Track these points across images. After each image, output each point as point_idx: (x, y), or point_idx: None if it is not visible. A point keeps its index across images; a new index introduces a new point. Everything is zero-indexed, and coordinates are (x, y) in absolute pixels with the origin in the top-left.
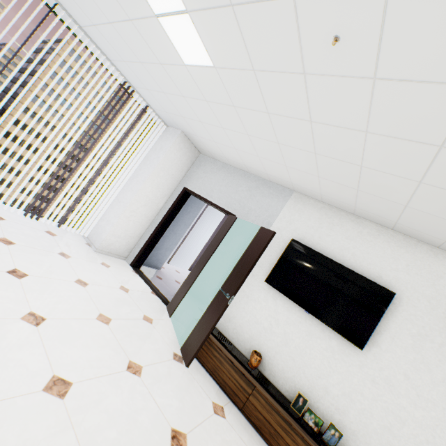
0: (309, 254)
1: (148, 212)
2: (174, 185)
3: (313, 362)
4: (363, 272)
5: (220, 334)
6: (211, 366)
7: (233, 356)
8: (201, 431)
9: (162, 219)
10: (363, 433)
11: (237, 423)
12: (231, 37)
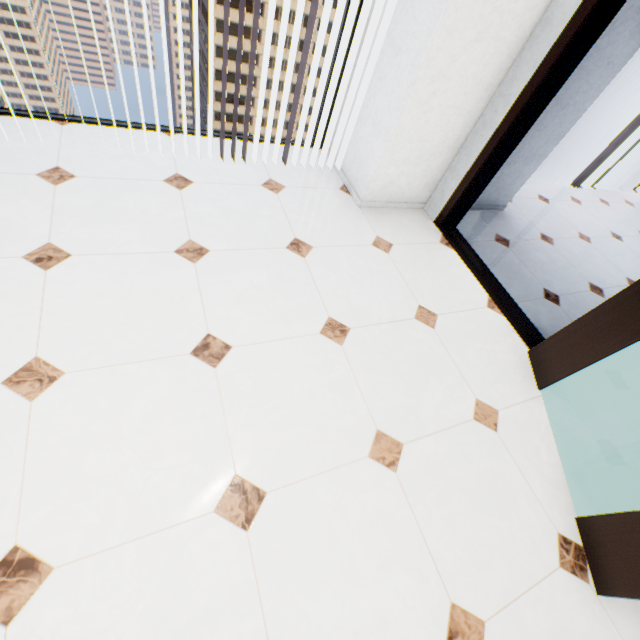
0: None
1: (482, 65)
2: None
3: None
4: None
5: None
6: None
7: None
8: None
9: (530, 80)
10: None
11: None
12: None
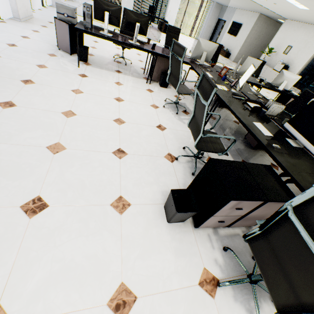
0: (234, 23)
1: (210, 29)
2: (216, 19)
3: (230, 43)
4: (240, 23)
5: None
6: None
7: None
8: None
9: (213, 30)
10: (232, 49)
11: None
12: None
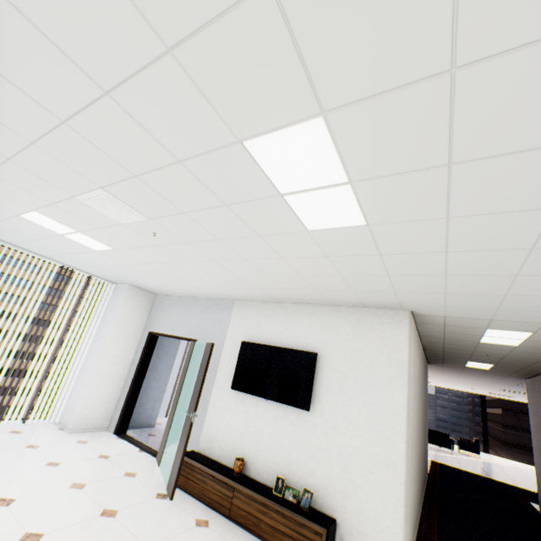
0: (256, 348)
1: (119, 370)
2: (139, 333)
3: (283, 442)
4: (296, 345)
5: (207, 459)
6: (198, 490)
7: (217, 472)
8: (177, 539)
9: (135, 371)
10: (330, 483)
11: (222, 528)
12: (110, 238)
